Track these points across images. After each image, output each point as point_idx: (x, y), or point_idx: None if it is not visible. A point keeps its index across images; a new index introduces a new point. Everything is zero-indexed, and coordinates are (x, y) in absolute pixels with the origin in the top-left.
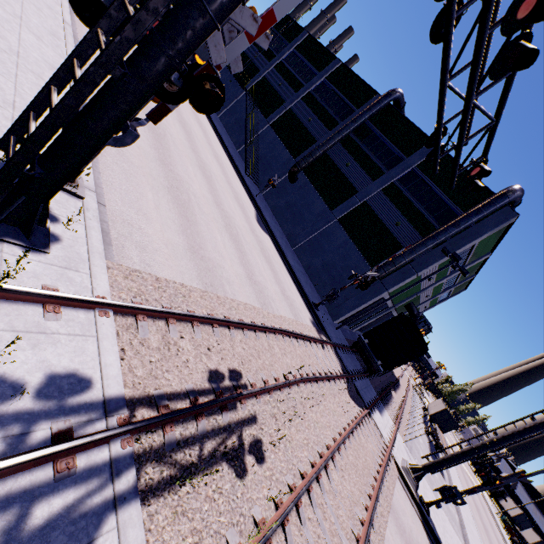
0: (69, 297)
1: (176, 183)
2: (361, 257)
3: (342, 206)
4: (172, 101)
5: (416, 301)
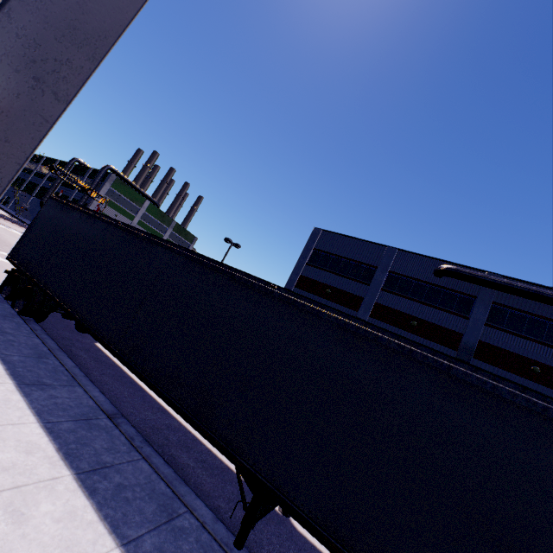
0: None
1: None
2: None
3: None
4: None
5: None
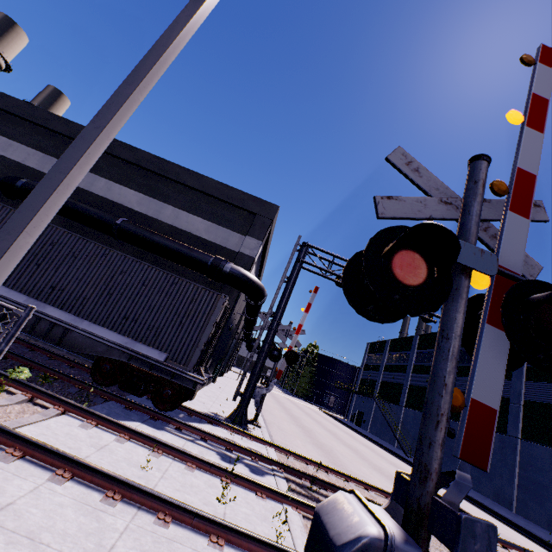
0: (255, 435)
1: (320, 443)
2: None
3: (510, 421)
4: (277, 360)
5: None
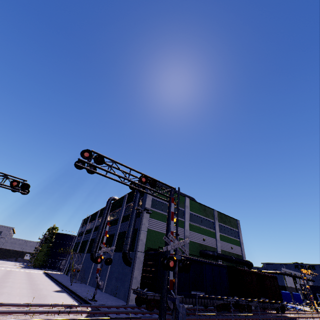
0: None
1: None
2: None
3: (112, 244)
4: None
5: (205, 247)
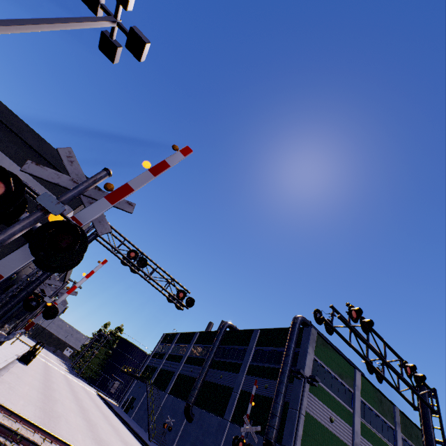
0: None
1: (51, 410)
2: (259, 437)
3: (229, 406)
4: (32, 310)
5: None
